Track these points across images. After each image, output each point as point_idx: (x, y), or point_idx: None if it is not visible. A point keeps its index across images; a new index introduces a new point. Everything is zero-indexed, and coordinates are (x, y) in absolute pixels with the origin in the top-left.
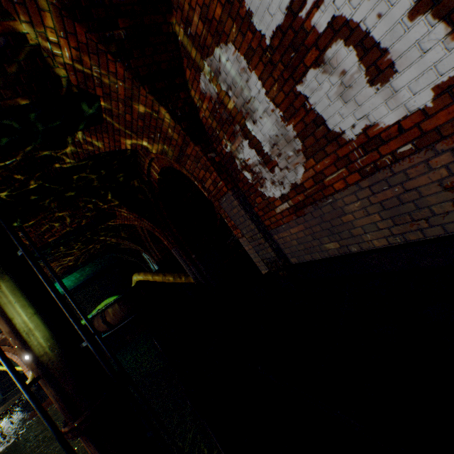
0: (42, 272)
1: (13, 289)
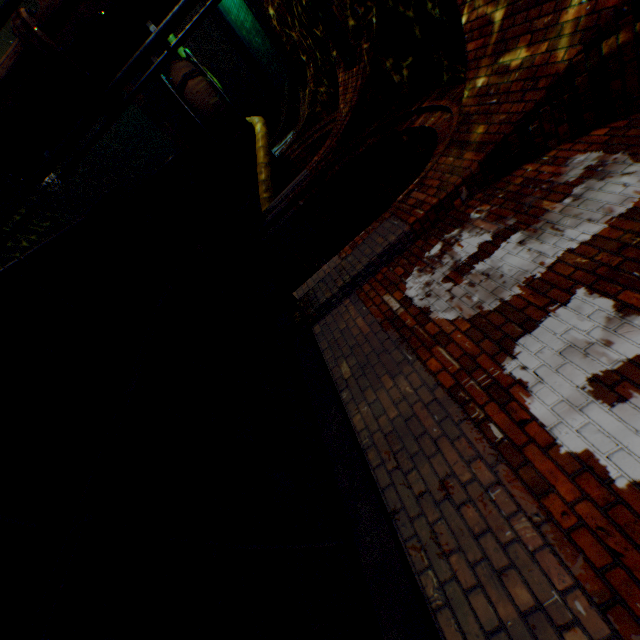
0: None
1: None
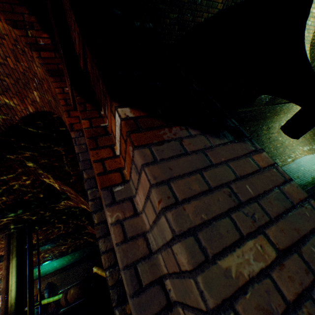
0: (29, 259)
1: (15, 265)
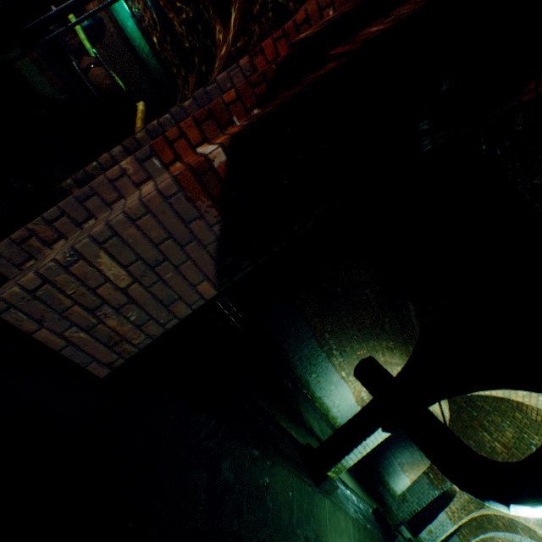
0: None
1: None
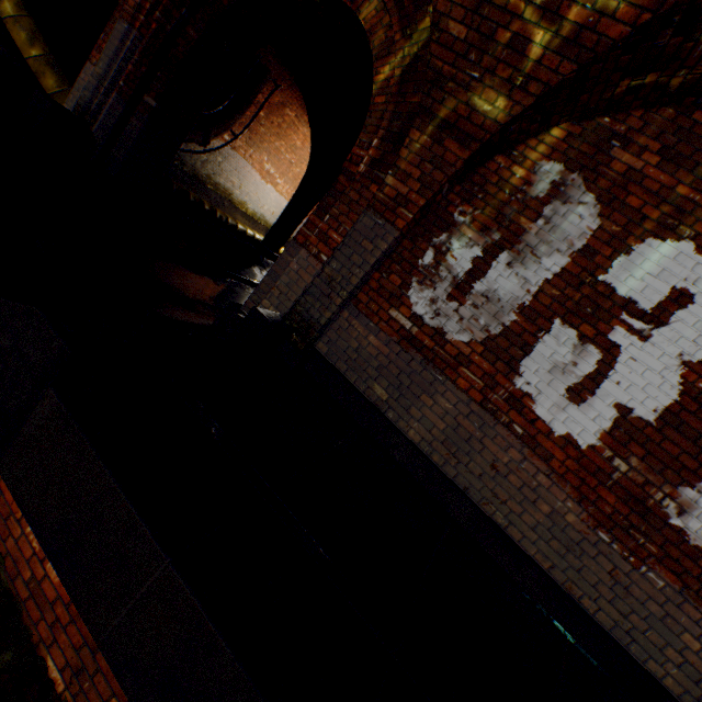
0: None
1: None
